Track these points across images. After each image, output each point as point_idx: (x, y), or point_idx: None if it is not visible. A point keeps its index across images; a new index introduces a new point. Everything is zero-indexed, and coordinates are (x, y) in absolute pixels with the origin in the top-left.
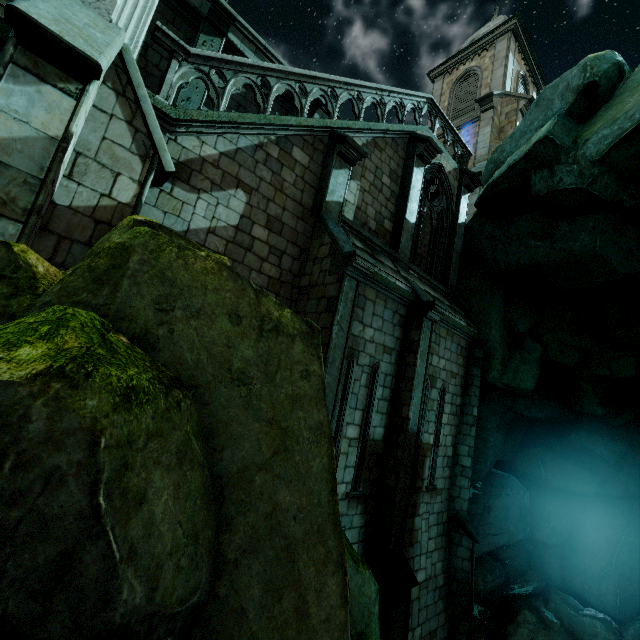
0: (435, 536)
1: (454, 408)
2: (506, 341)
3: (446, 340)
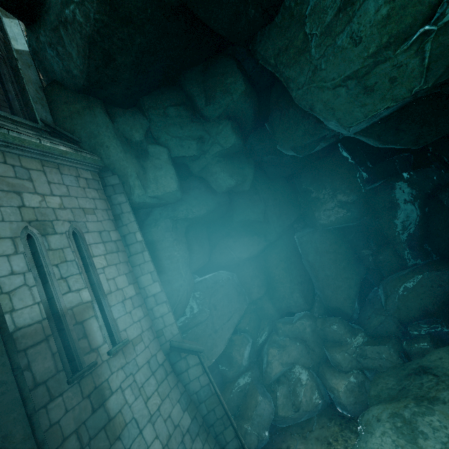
0: (156, 388)
1: (111, 245)
2: (132, 156)
3: (46, 173)
